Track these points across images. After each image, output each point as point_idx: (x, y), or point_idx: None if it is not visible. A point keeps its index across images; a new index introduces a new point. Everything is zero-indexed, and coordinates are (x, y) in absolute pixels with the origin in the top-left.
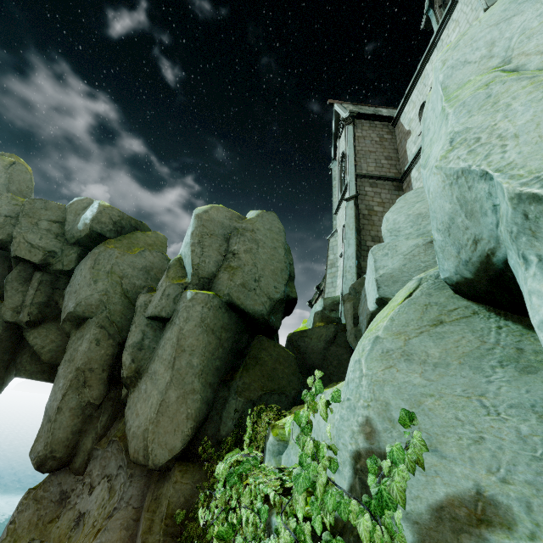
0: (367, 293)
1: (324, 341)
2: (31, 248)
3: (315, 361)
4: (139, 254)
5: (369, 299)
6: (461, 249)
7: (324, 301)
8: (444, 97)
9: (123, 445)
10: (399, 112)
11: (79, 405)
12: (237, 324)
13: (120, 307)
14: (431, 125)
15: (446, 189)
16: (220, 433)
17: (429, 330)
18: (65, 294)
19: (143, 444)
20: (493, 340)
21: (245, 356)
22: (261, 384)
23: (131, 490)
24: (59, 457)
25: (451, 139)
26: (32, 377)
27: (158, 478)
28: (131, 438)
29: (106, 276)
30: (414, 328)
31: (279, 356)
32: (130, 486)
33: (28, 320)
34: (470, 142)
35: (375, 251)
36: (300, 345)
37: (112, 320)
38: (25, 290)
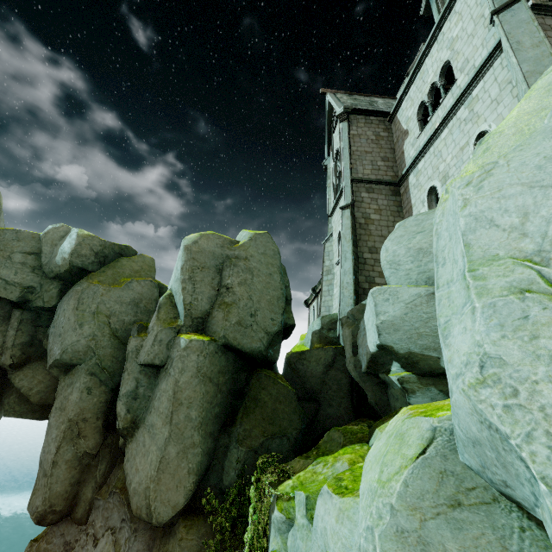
0: (367, 329)
1: (323, 365)
2: (6, 284)
3: (314, 385)
4: (126, 286)
5: (369, 338)
6: (487, 469)
7: (322, 320)
8: (467, 261)
9: (125, 499)
10: (396, 107)
11: (75, 456)
12: (234, 363)
13: (109, 350)
14: (447, 257)
15: (474, 418)
16: (223, 483)
17: (446, 513)
18: (49, 335)
19: (146, 502)
20: (515, 548)
21: (244, 397)
22: (262, 429)
23: (136, 545)
24: (59, 510)
25: (481, 362)
26: (22, 417)
27: (163, 532)
28: (133, 494)
29: (92, 317)
30: (430, 505)
31: (279, 394)
32: (135, 541)
33: (11, 363)
34: (505, 388)
35: (375, 294)
36: (299, 368)
37: (102, 366)
38: (4, 330)
